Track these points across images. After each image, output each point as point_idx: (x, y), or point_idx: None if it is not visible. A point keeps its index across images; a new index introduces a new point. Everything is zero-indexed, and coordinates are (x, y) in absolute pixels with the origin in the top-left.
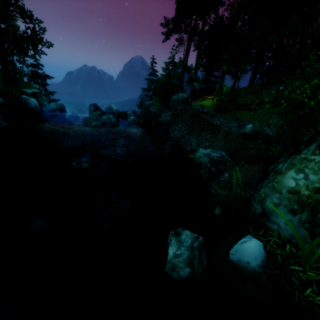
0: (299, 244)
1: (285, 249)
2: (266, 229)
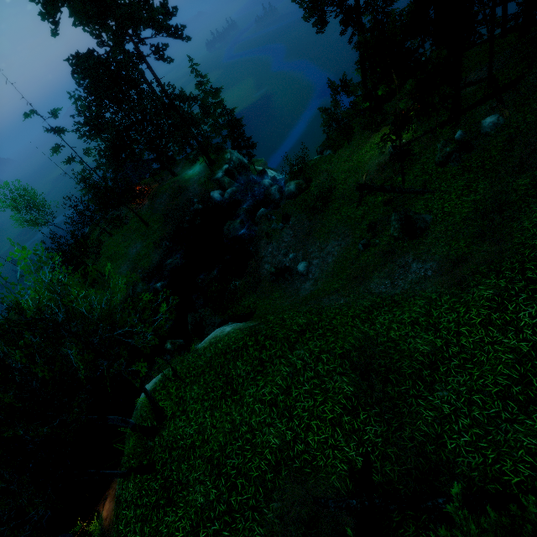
0: None
1: None
2: None
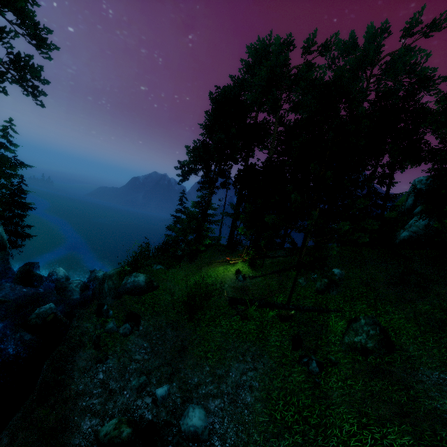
0: None
1: None
2: None
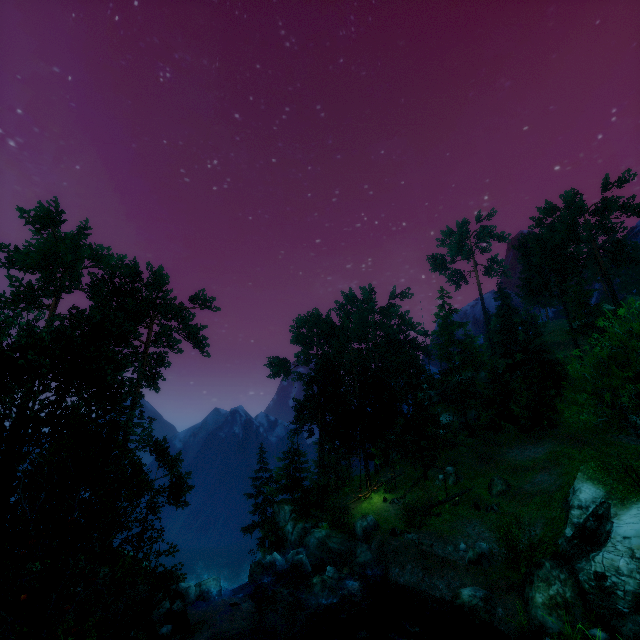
0: (563, 630)
1: (561, 638)
2: (549, 634)
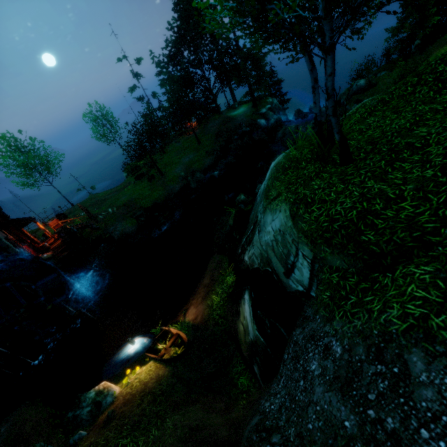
0: None
1: None
2: None
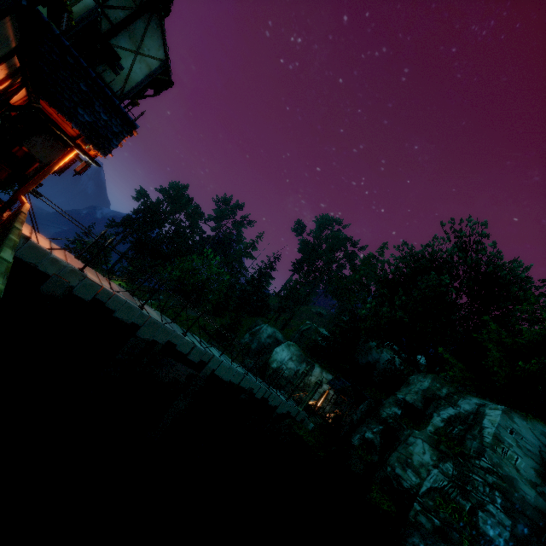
0: None
1: None
2: None
